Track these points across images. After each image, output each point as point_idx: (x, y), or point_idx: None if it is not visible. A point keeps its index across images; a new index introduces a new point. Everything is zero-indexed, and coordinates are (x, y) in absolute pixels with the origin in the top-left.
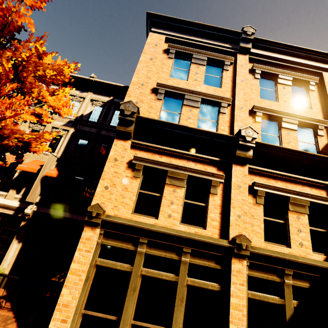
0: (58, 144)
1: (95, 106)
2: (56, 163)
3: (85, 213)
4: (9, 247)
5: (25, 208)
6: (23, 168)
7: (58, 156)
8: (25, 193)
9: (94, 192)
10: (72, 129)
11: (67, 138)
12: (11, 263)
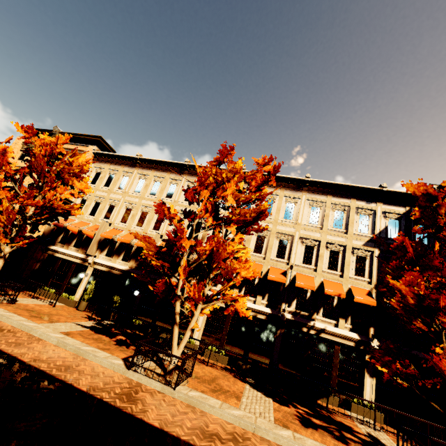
0: (364, 267)
1: (388, 219)
2: (375, 290)
3: (428, 351)
4: (364, 380)
5: (367, 341)
6: (361, 300)
7: (374, 282)
8: (352, 323)
9: (430, 327)
10: (376, 250)
11: (375, 260)
12: (373, 398)
